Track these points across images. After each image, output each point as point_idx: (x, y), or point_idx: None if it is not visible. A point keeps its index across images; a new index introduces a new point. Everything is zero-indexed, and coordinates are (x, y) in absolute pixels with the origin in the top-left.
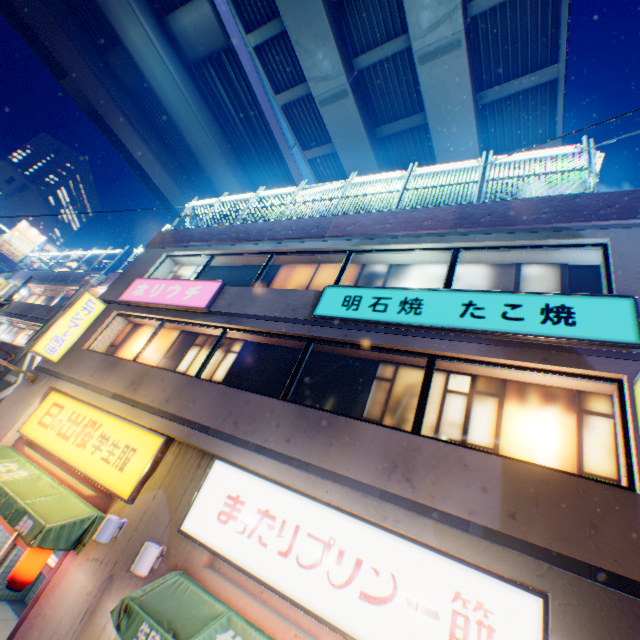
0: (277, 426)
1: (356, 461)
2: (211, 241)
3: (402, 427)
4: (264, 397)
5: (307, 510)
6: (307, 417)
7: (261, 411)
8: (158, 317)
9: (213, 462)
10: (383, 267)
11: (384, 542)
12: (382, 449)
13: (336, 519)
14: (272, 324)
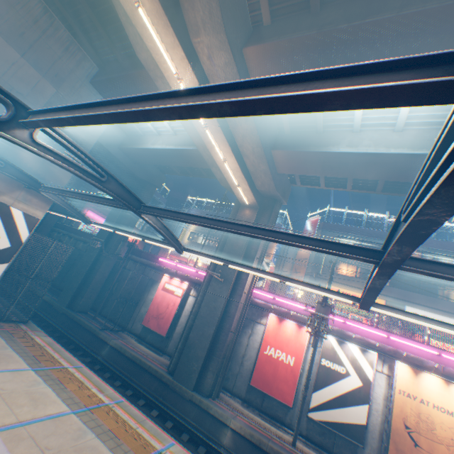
0: (420, 299)
1: (443, 307)
2: (358, 234)
3: (447, 300)
4: (412, 292)
5: (434, 315)
6: (427, 298)
7: (413, 296)
8: (353, 263)
9: (404, 306)
10: (430, 255)
11: (452, 320)
12: (449, 305)
13: (441, 316)
14: (405, 272)
